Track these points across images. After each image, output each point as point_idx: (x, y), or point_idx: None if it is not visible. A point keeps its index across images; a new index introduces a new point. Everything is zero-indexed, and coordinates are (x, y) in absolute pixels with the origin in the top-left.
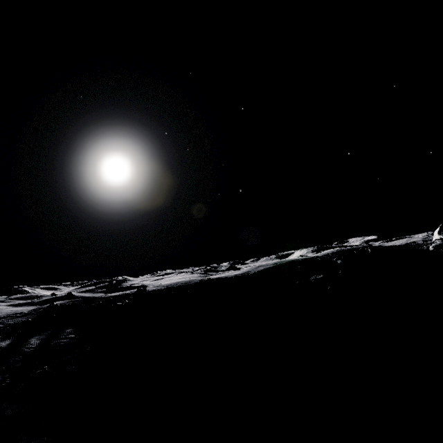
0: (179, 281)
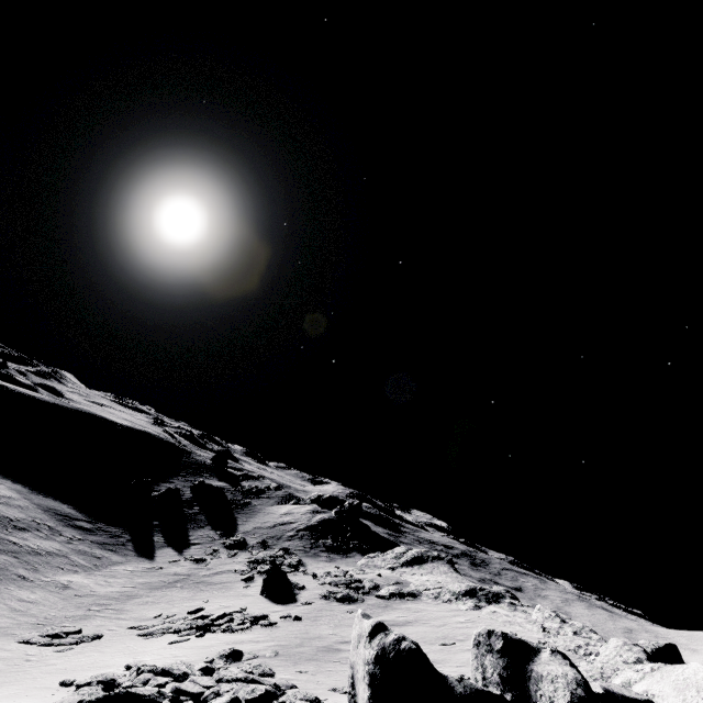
0: None
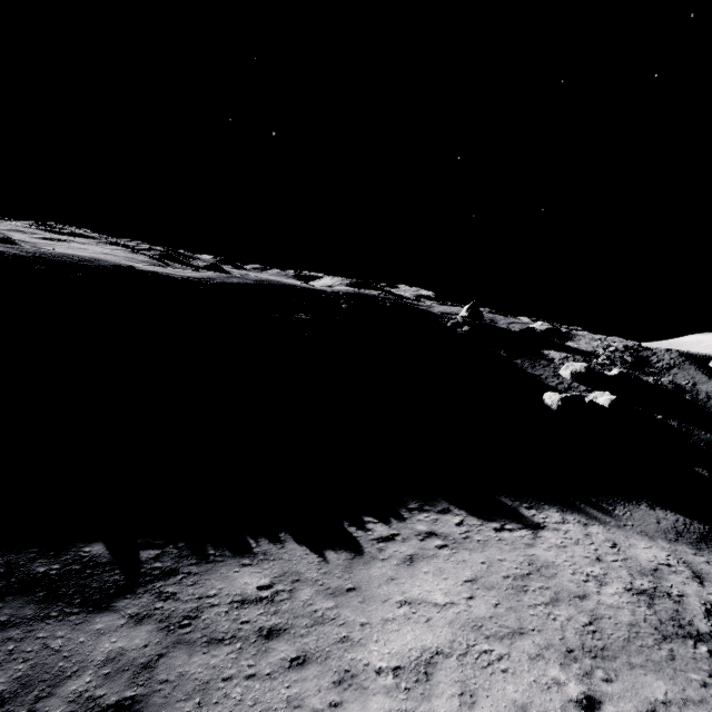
0: (68, 253)
